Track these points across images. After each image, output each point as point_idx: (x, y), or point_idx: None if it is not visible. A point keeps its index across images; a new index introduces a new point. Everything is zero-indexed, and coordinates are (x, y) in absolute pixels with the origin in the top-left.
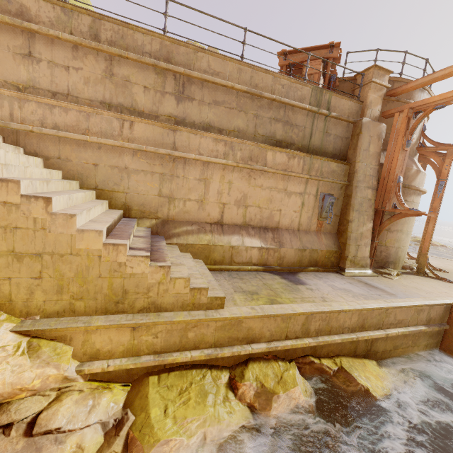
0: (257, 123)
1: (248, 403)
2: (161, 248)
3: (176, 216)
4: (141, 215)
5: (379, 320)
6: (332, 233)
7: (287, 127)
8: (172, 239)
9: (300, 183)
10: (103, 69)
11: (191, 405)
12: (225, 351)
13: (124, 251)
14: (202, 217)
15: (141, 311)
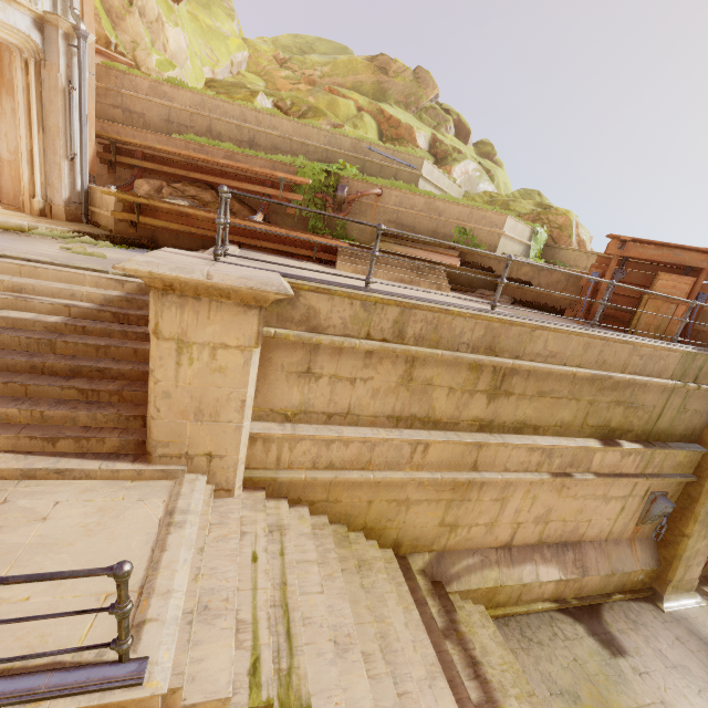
0: (589, 411)
1: None
2: (474, 659)
3: (455, 545)
4: (411, 550)
5: None
6: (649, 539)
7: (629, 410)
8: (451, 585)
9: (627, 484)
10: (400, 373)
11: None
12: None
13: None
14: (487, 542)
15: None
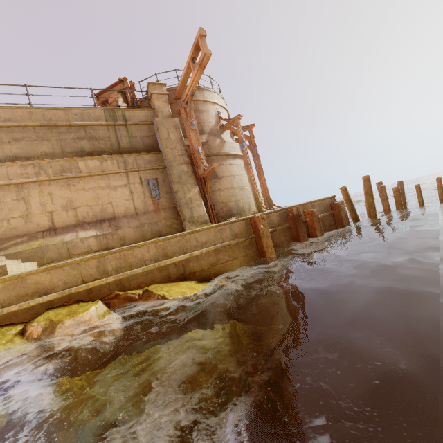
0: (62, 145)
1: (35, 338)
2: None
3: (4, 234)
4: None
5: (180, 247)
6: (171, 207)
7: (92, 141)
8: None
9: (121, 178)
10: None
11: None
12: (11, 306)
13: None
14: (32, 228)
15: None
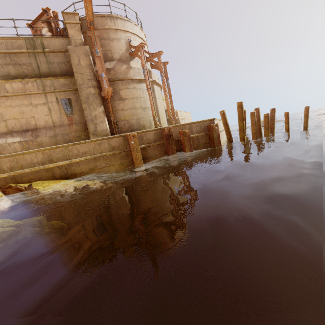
0: None
1: None
2: None
3: None
4: None
5: (64, 155)
6: (83, 122)
7: (17, 66)
8: None
9: (41, 97)
10: None
11: None
12: None
13: None
14: None
15: None
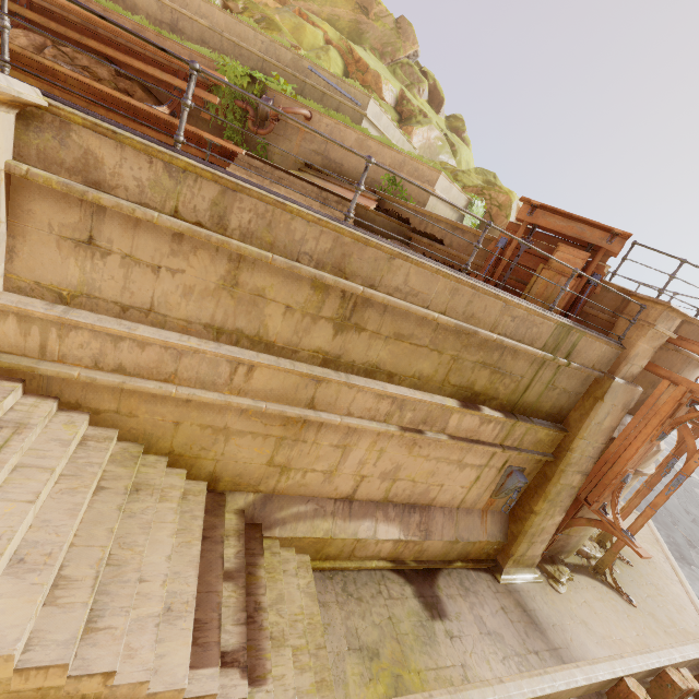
0: (452, 368)
1: None
2: (258, 605)
3: (287, 489)
4: (233, 487)
5: None
6: (502, 513)
7: (496, 375)
8: (273, 530)
9: (484, 454)
10: (222, 273)
11: None
12: None
13: None
14: (326, 491)
15: None
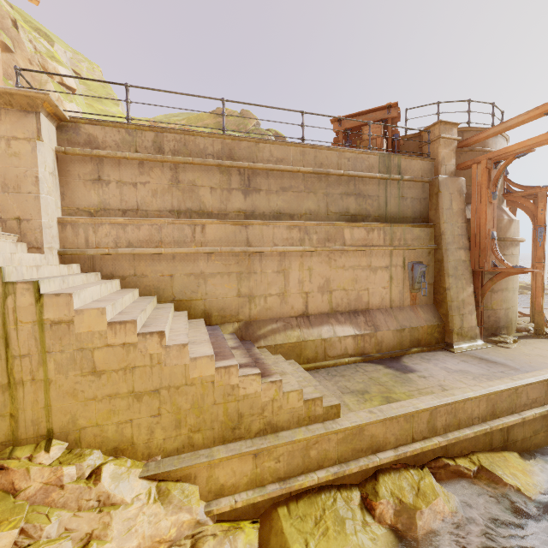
0: (328, 201)
1: (389, 524)
2: (258, 358)
3: (258, 315)
4: (222, 320)
5: (510, 403)
6: (429, 305)
7: (359, 199)
8: (259, 342)
9: (384, 256)
10: (169, 178)
11: (331, 536)
12: (352, 466)
13: (235, 372)
14: (286, 311)
15: (258, 434)
